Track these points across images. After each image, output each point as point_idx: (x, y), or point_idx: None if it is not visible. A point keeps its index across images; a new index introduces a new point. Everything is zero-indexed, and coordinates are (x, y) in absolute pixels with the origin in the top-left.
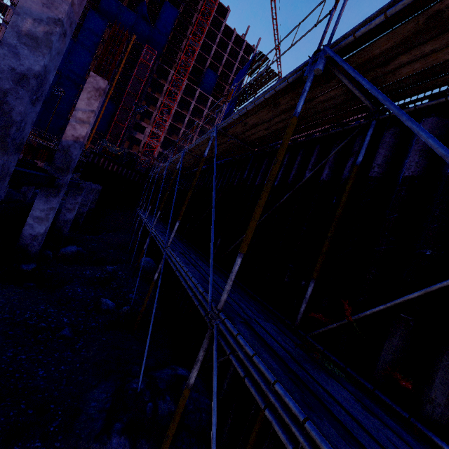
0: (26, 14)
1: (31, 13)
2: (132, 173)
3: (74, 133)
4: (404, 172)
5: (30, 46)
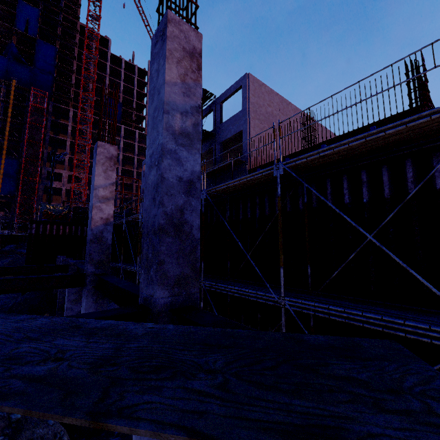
0: (173, 110)
1: (177, 107)
2: None
3: (102, 215)
4: None
5: (186, 145)
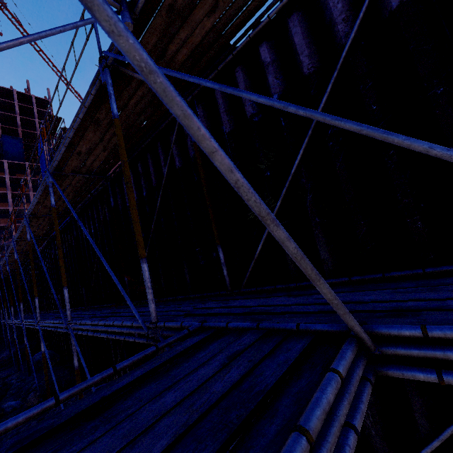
0: None
1: None
2: None
3: None
4: (127, 204)
5: None
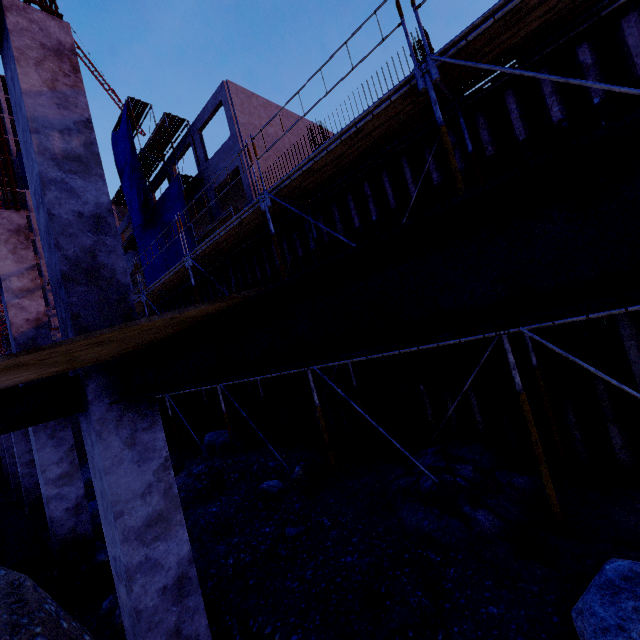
0: (45, 127)
1: (51, 124)
2: None
3: (27, 316)
4: (518, 139)
5: (79, 172)
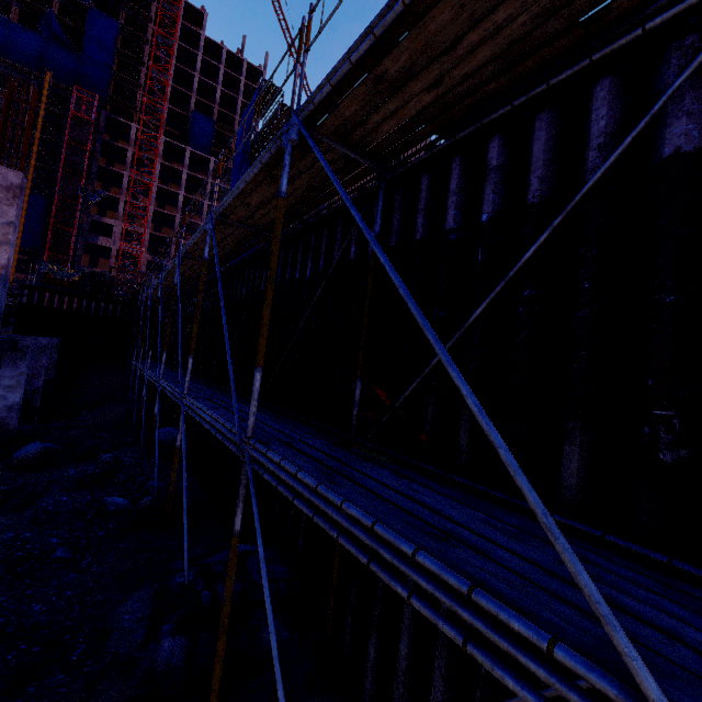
0: None
1: None
2: (109, 306)
3: None
4: (415, 236)
5: None
